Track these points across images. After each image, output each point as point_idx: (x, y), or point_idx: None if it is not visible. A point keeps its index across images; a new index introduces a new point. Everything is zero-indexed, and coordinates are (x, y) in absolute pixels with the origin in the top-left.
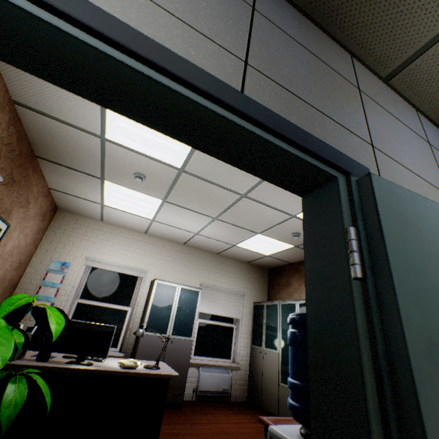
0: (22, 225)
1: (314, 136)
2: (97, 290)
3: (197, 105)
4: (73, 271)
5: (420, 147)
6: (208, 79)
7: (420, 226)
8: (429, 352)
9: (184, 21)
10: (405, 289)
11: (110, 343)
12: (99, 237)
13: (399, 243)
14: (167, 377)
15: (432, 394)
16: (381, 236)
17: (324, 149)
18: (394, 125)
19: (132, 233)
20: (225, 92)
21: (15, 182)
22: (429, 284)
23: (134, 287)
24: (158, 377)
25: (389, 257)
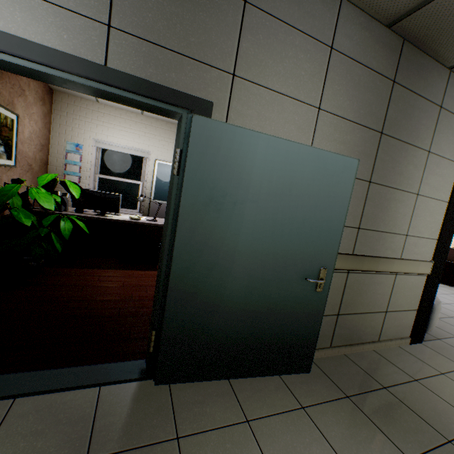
0: (28, 113)
1: (163, 86)
2: (111, 168)
3: (76, 82)
4: (87, 152)
5: (311, 58)
6: (77, 63)
7: (222, 147)
8: (193, 205)
9: (54, 2)
10: (190, 181)
11: (119, 205)
12: (100, 120)
13: (198, 158)
14: (161, 226)
15: (187, 218)
16: (187, 155)
17: (171, 95)
18: (282, 39)
19: (130, 115)
20: (90, 69)
21: (3, 74)
22: (209, 178)
23: (142, 165)
24: (155, 226)
25: (187, 166)
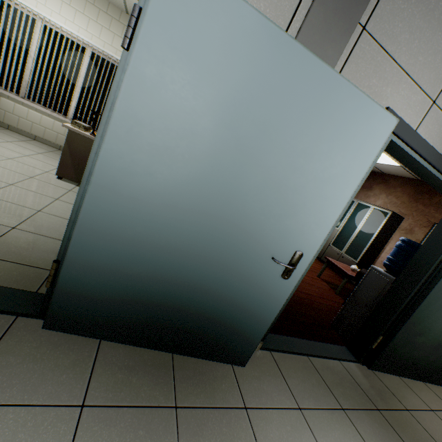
0: None
1: None
2: None
3: None
4: None
5: None
6: None
7: None
8: None
9: None
10: None
11: None
12: None
13: None
14: None
15: None
16: None
17: None
18: None
19: None
20: None
21: None
22: None
23: None
24: None
25: None
